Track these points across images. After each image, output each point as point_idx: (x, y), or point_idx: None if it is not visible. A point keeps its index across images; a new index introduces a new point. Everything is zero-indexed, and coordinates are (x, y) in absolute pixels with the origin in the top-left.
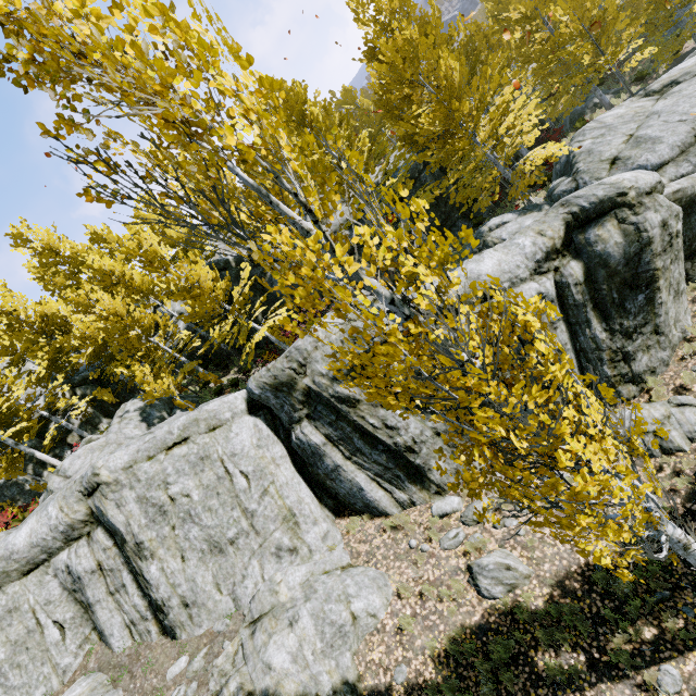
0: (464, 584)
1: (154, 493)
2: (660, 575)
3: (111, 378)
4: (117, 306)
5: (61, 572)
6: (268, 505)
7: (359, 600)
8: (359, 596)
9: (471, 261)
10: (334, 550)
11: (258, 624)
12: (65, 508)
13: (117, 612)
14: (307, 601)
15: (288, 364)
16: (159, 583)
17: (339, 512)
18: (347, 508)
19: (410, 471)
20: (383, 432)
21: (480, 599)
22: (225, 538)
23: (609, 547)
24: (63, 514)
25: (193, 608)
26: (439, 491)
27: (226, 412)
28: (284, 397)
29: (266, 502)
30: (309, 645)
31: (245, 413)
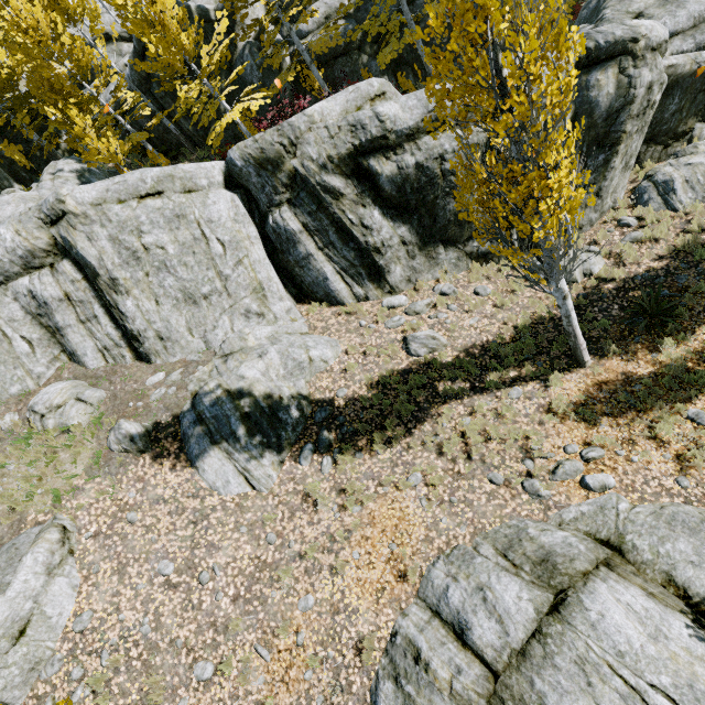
0: (398, 348)
1: (127, 237)
2: (531, 348)
3: (23, 132)
4: (39, 17)
5: (23, 296)
6: (241, 274)
7: (316, 351)
8: (316, 348)
9: None
10: (295, 322)
11: (229, 357)
12: (23, 232)
13: (90, 339)
14: (274, 345)
15: (279, 139)
16: (135, 316)
17: (300, 300)
18: (308, 298)
19: (372, 271)
20: (358, 229)
21: (408, 357)
22: (199, 293)
23: (506, 332)
24: (21, 238)
25: (167, 342)
26: (392, 291)
27: (203, 179)
28: (267, 177)
29: (240, 272)
30: (274, 370)
31: (221, 187)
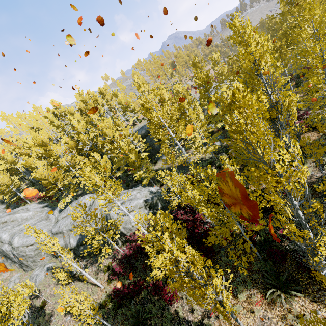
0: None
1: None
2: None
3: None
4: None
5: None
6: None
7: None
8: None
9: (5, 233)
10: None
11: None
12: None
13: None
14: None
15: None
16: None
17: None
18: None
19: None
20: None
21: None
22: None
23: None
24: None
25: None
26: None
27: None
28: None
29: None
30: None
31: None
